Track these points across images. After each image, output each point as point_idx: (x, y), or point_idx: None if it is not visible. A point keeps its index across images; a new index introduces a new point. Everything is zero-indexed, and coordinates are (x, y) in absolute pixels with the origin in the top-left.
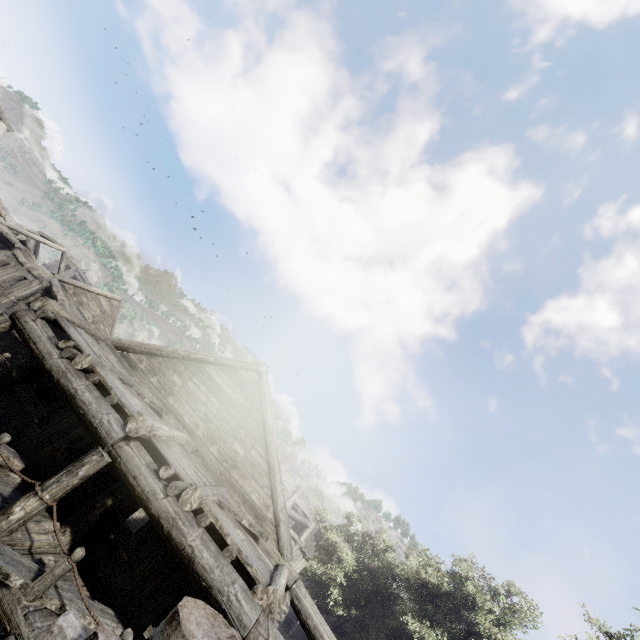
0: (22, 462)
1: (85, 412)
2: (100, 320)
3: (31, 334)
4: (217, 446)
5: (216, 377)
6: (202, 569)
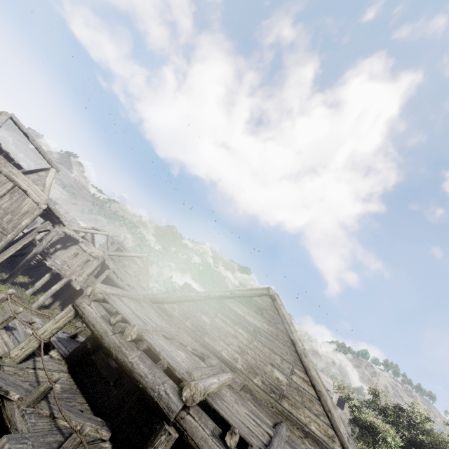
0: (108, 430)
1: (144, 386)
2: (139, 273)
3: (89, 317)
4: (259, 377)
5: (236, 309)
6: None
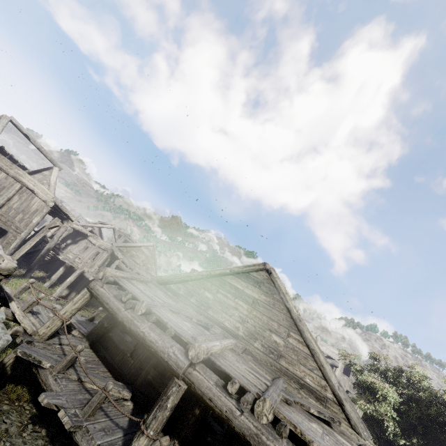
0: (129, 391)
1: (155, 350)
2: (147, 262)
3: (103, 298)
4: (259, 341)
5: (236, 284)
6: None
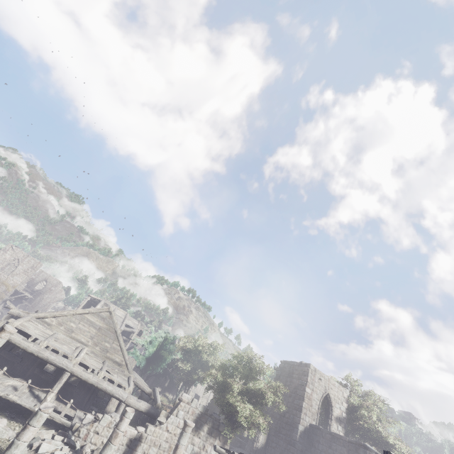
0: (25, 381)
1: (55, 363)
2: None
3: (15, 341)
4: (99, 346)
5: (91, 319)
6: (110, 391)
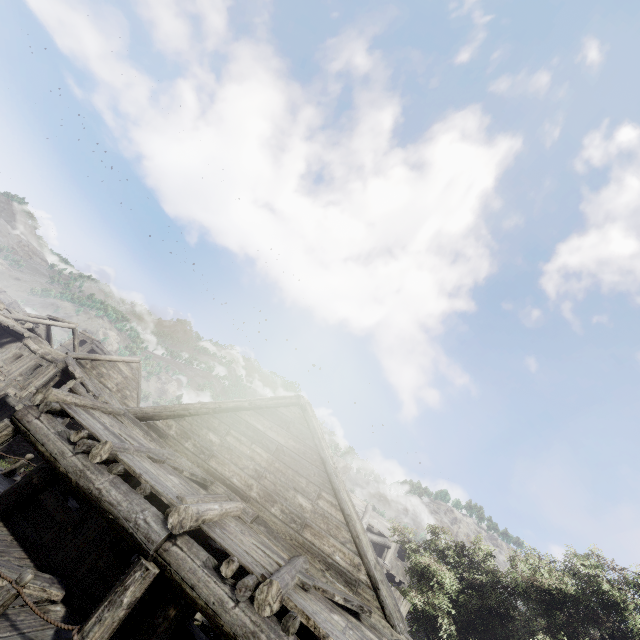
0: (61, 588)
1: (115, 516)
2: (124, 386)
3: (37, 435)
4: (278, 505)
5: (255, 423)
6: None
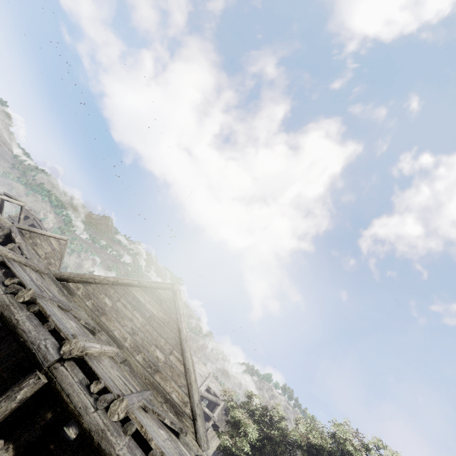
0: None
1: (25, 340)
2: (51, 256)
3: None
4: (142, 354)
5: (139, 297)
6: None
